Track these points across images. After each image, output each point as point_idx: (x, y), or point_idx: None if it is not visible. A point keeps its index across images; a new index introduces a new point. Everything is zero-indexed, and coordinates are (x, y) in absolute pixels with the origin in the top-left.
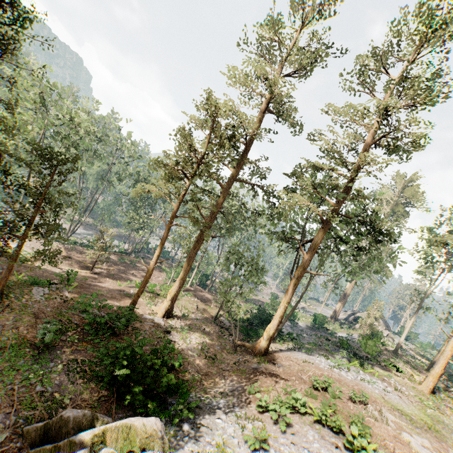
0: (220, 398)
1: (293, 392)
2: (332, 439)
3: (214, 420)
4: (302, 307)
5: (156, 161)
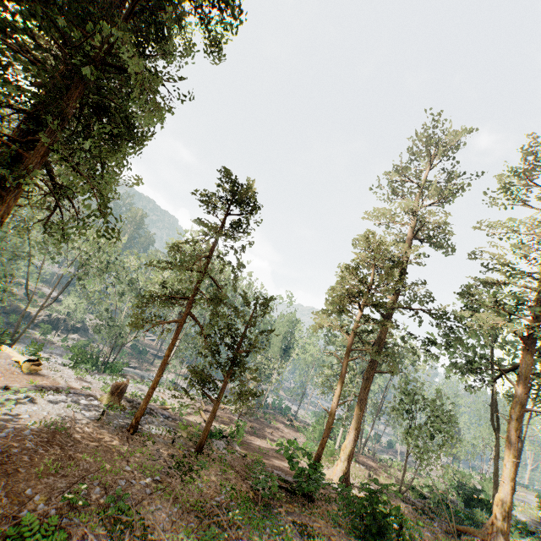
0: None
1: None
2: None
3: None
4: None
5: (336, 296)
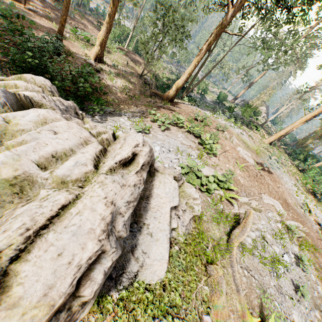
0: (128, 113)
1: (177, 114)
2: (192, 139)
3: (119, 119)
4: (214, 91)
5: None
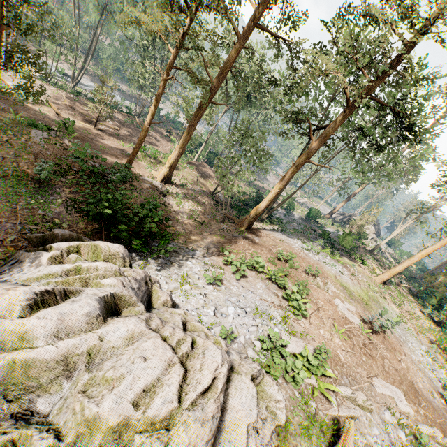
0: (196, 250)
1: (256, 257)
2: (275, 291)
3: (186, 262)
4: (304, 202)
5: None
